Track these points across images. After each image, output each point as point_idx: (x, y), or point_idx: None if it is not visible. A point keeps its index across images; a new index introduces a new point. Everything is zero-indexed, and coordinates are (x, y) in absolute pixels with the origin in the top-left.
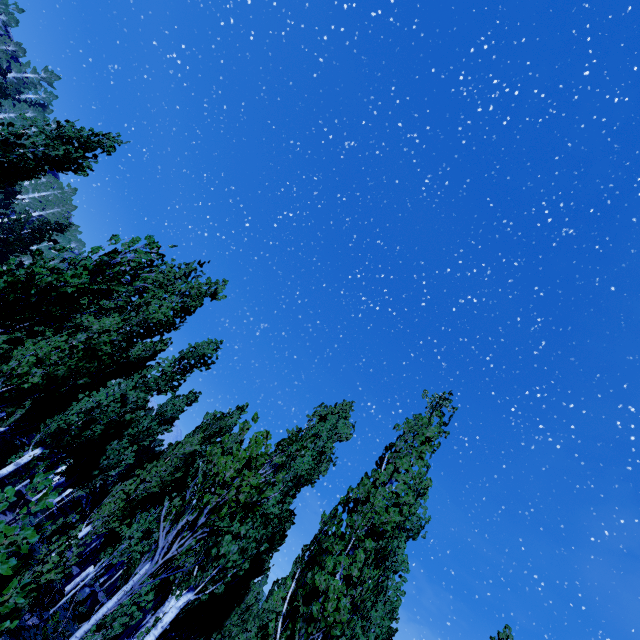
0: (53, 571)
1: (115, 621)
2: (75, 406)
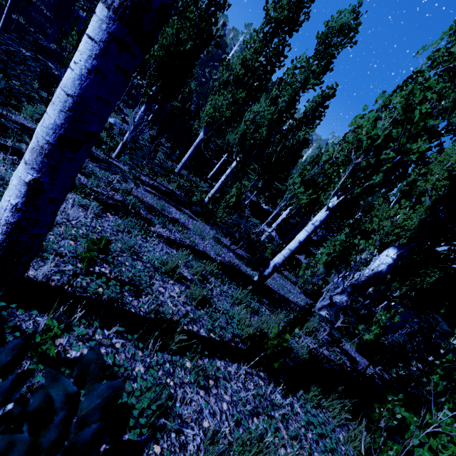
0: (234, 197)
1: (318, 263)
2: (244, 121)
